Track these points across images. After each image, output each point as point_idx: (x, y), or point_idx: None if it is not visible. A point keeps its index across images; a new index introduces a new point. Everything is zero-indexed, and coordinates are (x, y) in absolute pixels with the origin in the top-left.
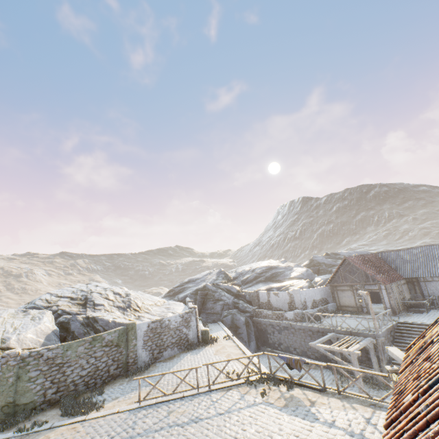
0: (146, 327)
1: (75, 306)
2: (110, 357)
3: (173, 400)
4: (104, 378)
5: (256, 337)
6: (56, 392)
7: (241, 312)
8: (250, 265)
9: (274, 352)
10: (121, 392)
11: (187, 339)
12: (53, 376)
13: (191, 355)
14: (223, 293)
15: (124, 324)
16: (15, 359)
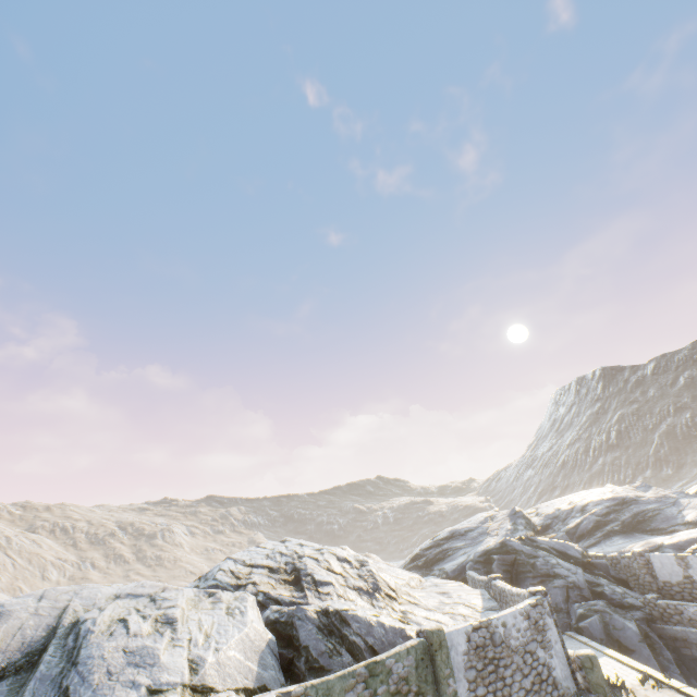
0: (464, 642)
1: (281, 586)
2: None
3: None
4: None
5: (686, 681)
6: None
7: (617, 607)
8: (565, 498)
9: None
10: None
11: (552, 680)
12: None
13: None
14: (553, 559)
15: (417, 631)
16: None
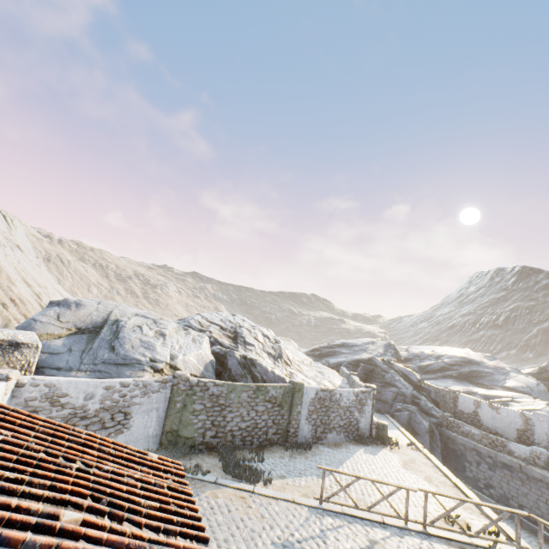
0: (313, 394)
1: (225, 338)
2: (271, 417)
3: (369, 521)
4: (261, 440)
5: (442, 458)
6: (214, 436)
7: (423, 413)
8: (431, 347)
9: (475, 493)
10: (286, 470)
11: (357, 427)
12: (214, 416)
13: (366, 453)
14: (398, 377)
15: (290, 380)
16: (185, 383)
